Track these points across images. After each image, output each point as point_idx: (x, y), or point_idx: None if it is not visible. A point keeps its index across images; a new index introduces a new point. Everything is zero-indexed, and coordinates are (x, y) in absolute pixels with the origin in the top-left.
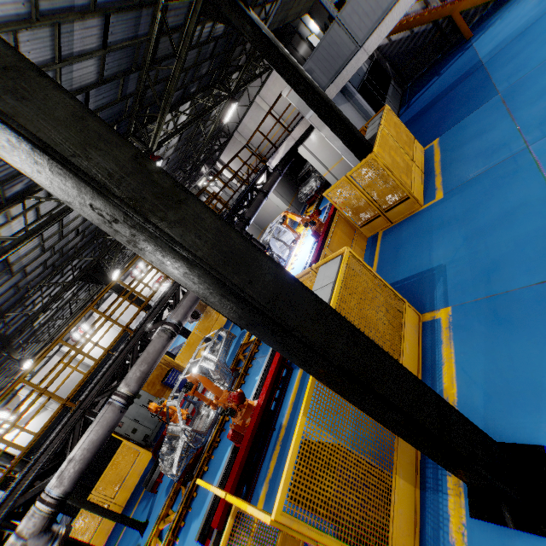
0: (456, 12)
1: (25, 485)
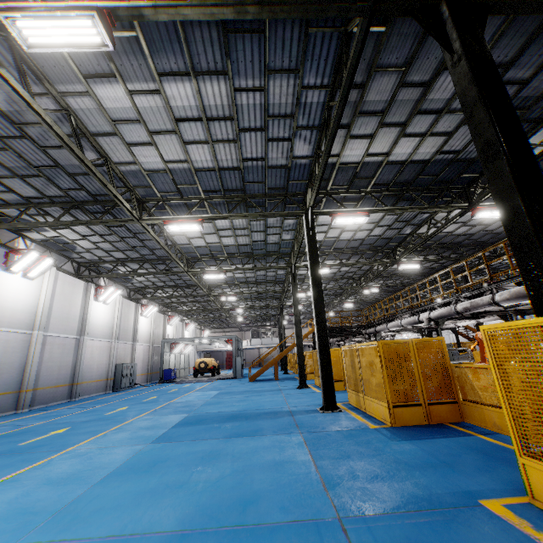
0: None
1: (437, 304)
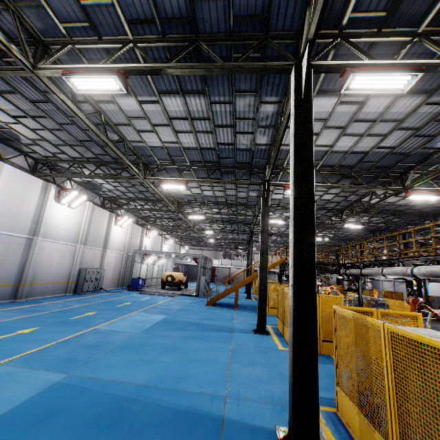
0: None
1: None
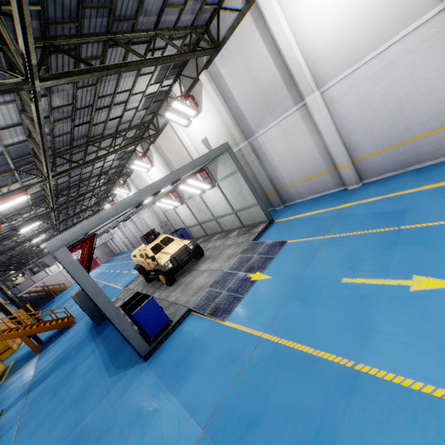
0: (51, 290)
1: None
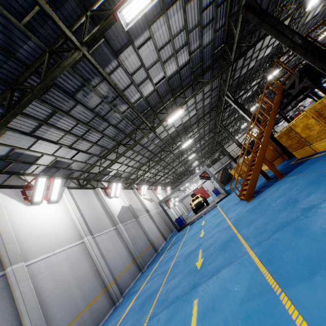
0: None
1: None
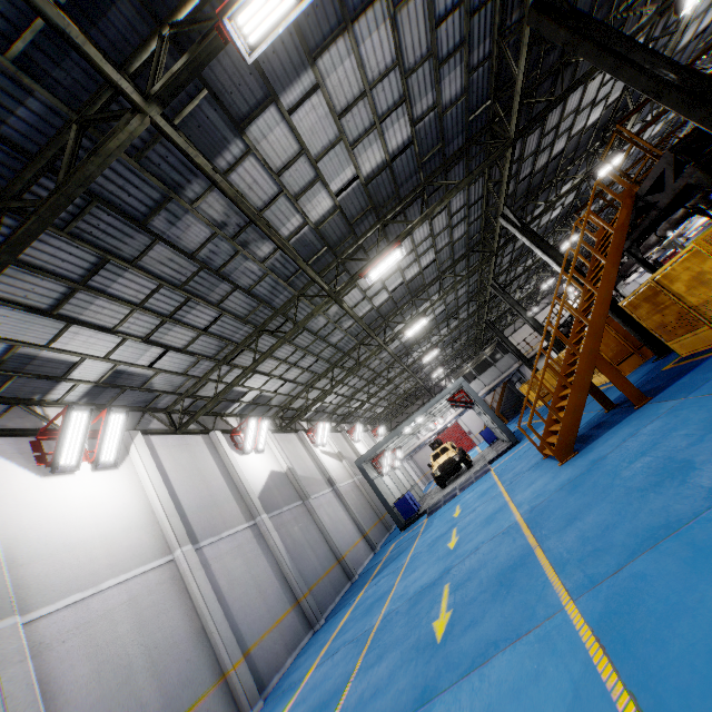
0: None
1: None
